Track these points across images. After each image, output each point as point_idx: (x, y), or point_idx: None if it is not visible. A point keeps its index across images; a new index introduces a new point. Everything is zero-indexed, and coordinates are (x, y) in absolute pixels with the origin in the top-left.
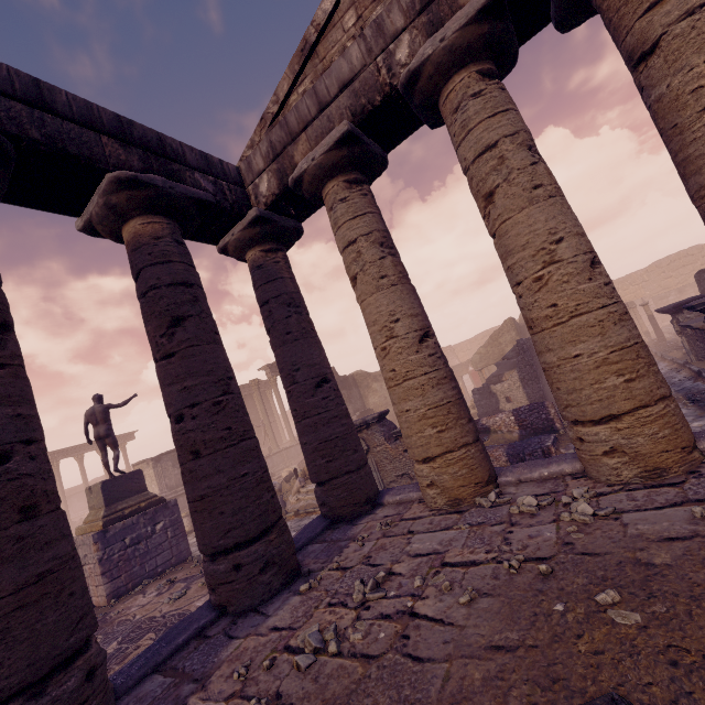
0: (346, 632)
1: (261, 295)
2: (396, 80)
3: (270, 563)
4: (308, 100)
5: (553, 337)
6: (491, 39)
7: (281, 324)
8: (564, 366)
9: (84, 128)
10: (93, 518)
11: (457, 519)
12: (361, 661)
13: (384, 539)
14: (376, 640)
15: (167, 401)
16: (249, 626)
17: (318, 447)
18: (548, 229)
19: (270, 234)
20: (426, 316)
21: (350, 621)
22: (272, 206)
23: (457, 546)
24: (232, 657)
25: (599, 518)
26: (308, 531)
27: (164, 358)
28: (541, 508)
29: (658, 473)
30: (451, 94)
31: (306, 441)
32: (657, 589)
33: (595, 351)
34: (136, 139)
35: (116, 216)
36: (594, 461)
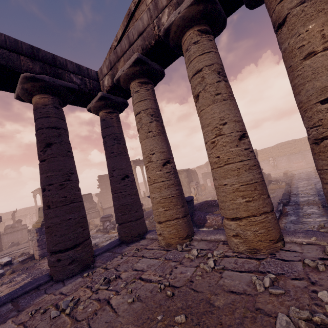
0: (80, 304)
1: (103, 133)
2: (160, 33)
3: (75, 260)
4: (125, 41)
5: (217, 173)
6: (205, 13)
7: (109, 148)
8: (220, 188)
9: (11, 52)
10: (38, 221)
11: (164, 254)
12: (72, 321)
13: (131, 257)
14: (85, 311)
15: (41, 181)
16: (55, 288)
17: (119, 208)
18: (219, 117)
19: (109, 104)
20: (170, 153)
21: (86, 298)
22: (110, 91)
23: (152, 269)
24: (38, 303)
25: (214, 270)
26: (109, 245)
27: (41, 161)
28: (198, 257)
29: (255, 251)
30: (185, 41)
31: (114, 204)
32: (203, 321)
33: (233, 184)
34: (40, 57)
35: (28, 93)
36: (229, 238)
